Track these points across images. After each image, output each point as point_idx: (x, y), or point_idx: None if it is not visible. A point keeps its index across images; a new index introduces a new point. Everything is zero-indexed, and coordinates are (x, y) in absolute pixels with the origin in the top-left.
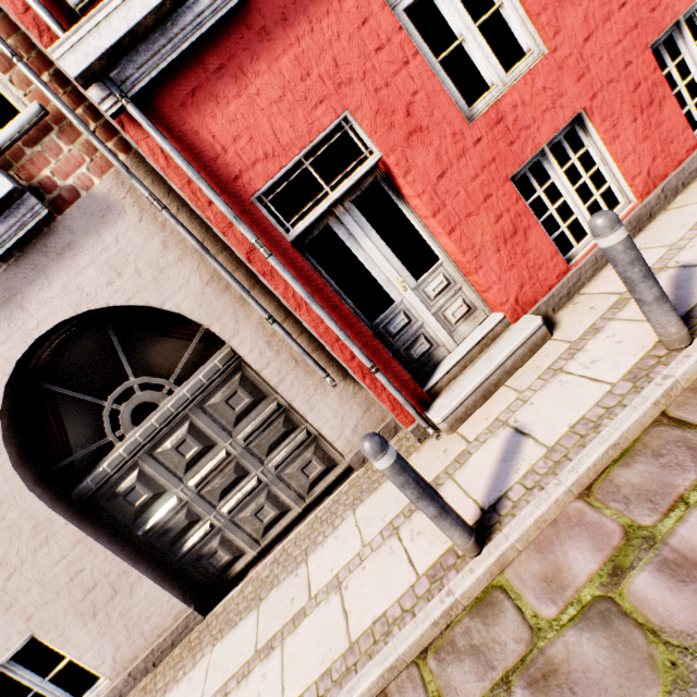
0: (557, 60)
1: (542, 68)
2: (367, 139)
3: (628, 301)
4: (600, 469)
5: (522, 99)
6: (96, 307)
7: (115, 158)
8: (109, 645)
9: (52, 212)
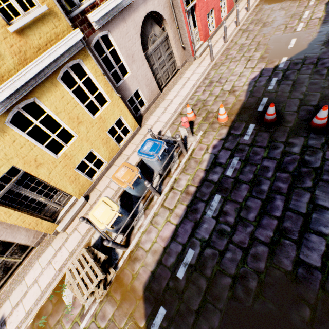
0: None
1: None
2: None
3: (218, 41)
4: (222, 53)
5: (209, 1)
6: (156, 11)
7: None
8: (148, 95)
9: None
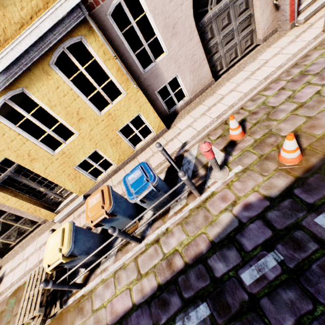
0: None
1: None
2: None
3: None
4: None
5: None
6: None
7: None
8: (192, 84)
9: None
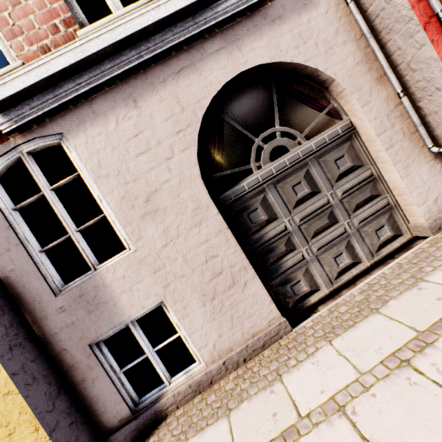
0: None
1: None
2: None
3: None
4: None
5: None
6: (283, 61)
7: None
8: (214, 330)
9: None
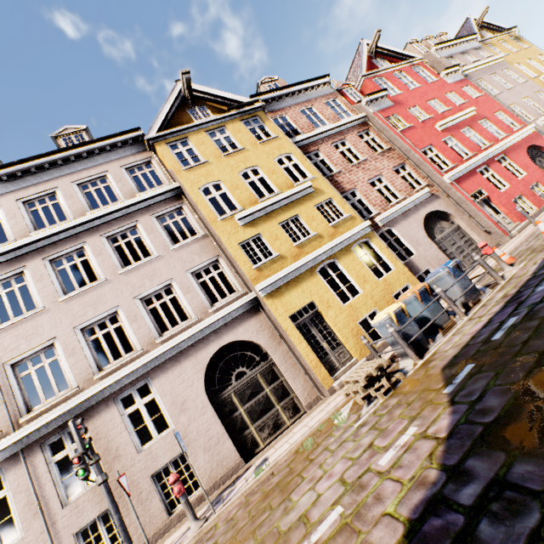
0: (512, 187)
1: (510, 187)
2: (484, 192)
3: None
4: None
5: (508, 191)
6: (437, 210)
7: (441, 190)
8: None
9: (430, 196)
